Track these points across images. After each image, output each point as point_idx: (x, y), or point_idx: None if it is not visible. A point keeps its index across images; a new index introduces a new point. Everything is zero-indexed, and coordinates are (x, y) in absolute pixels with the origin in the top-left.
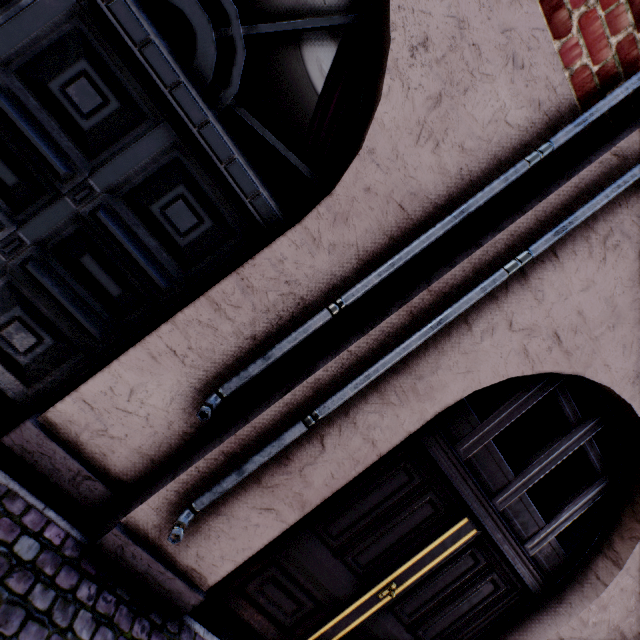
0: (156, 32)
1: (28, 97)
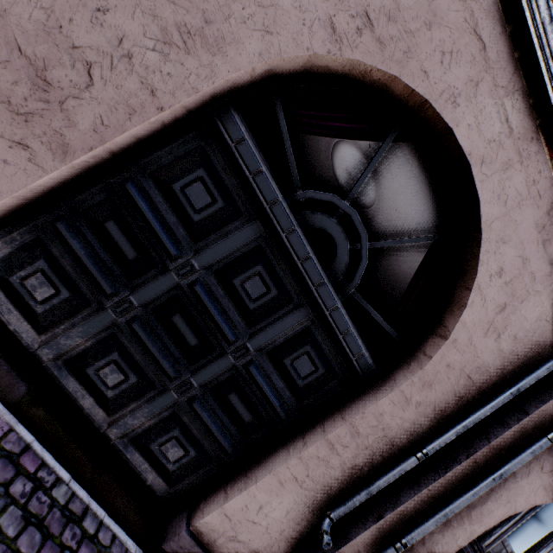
0: (313, 250)
1: (218, 288)
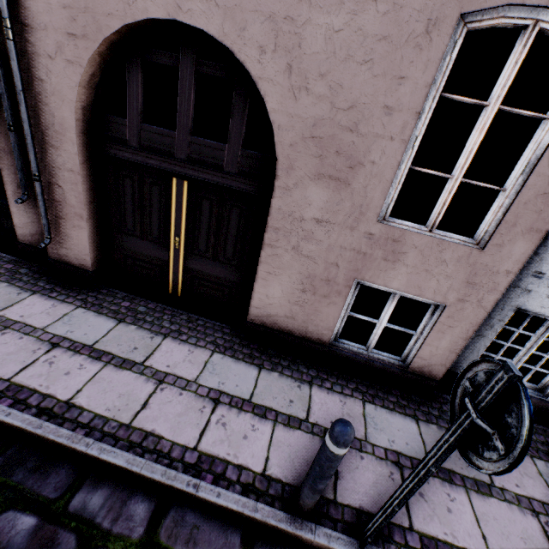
0: None
1: None
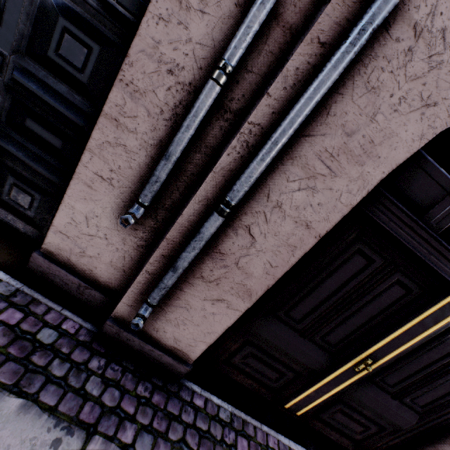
0: None
1: None
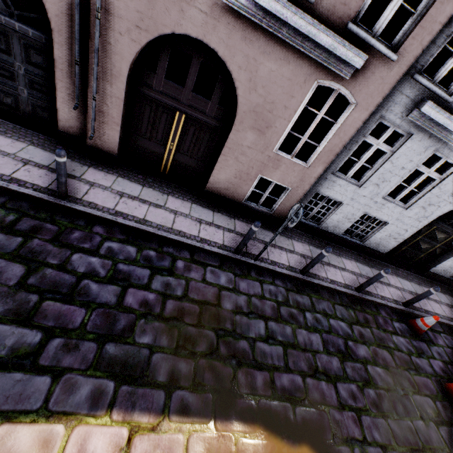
0: None
1: None
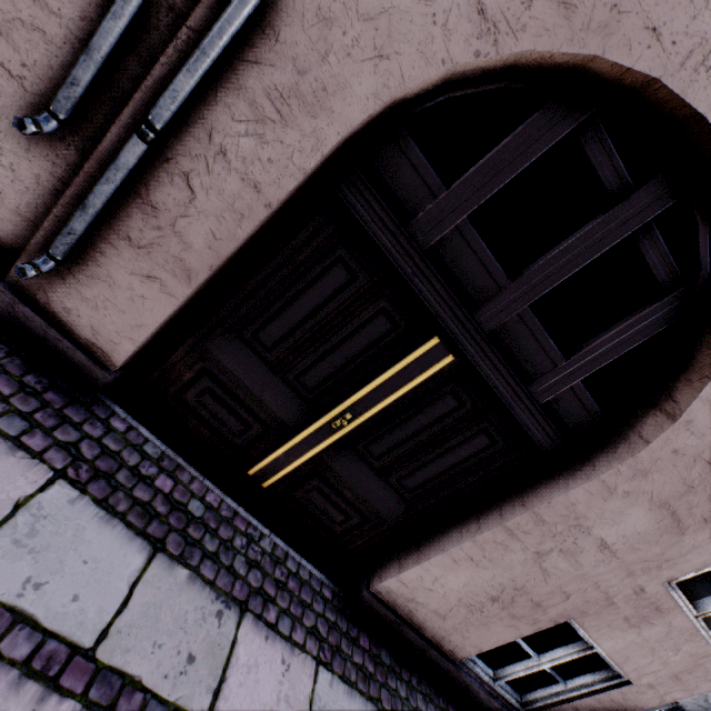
0: None
1: None
